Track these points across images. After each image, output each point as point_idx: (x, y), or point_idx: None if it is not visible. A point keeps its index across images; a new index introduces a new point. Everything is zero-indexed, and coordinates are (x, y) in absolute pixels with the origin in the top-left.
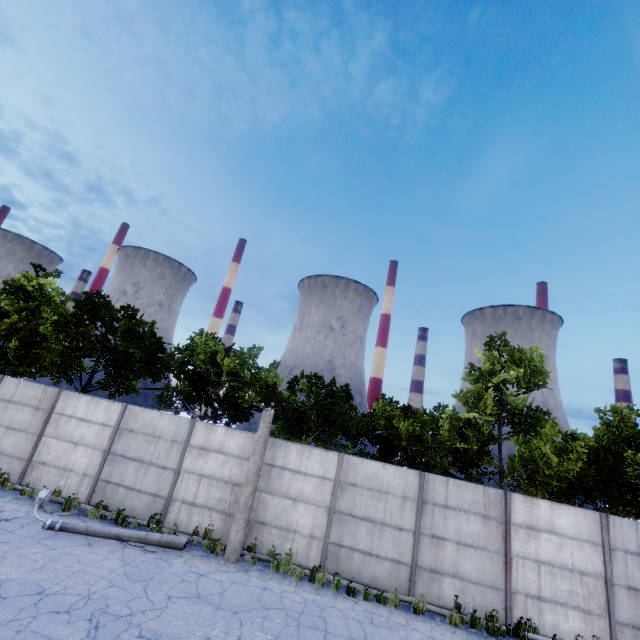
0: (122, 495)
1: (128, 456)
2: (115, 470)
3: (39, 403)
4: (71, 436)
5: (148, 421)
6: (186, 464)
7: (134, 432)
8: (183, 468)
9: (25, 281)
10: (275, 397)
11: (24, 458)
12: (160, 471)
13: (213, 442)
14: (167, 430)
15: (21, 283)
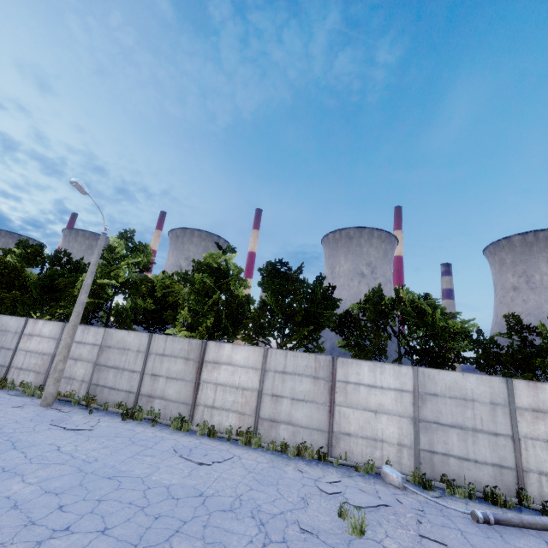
0: (456, 466)
1: (443, 423)
2: (434, 439)
3: (315, 372)
4: (366, 404)
5: (450, 383)
6: (522, 429)
7: (438, 396)
8: (521, 434)
9: (209, 259)
10: (496, 344)
11: (323, 429)
12: (492, 438)
13: (546, 402)
14: (479, 392)
15: (207, 262)
